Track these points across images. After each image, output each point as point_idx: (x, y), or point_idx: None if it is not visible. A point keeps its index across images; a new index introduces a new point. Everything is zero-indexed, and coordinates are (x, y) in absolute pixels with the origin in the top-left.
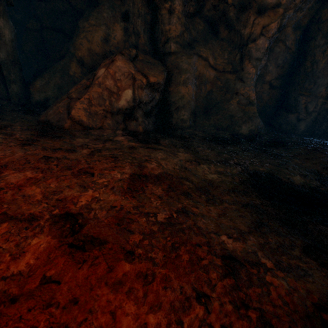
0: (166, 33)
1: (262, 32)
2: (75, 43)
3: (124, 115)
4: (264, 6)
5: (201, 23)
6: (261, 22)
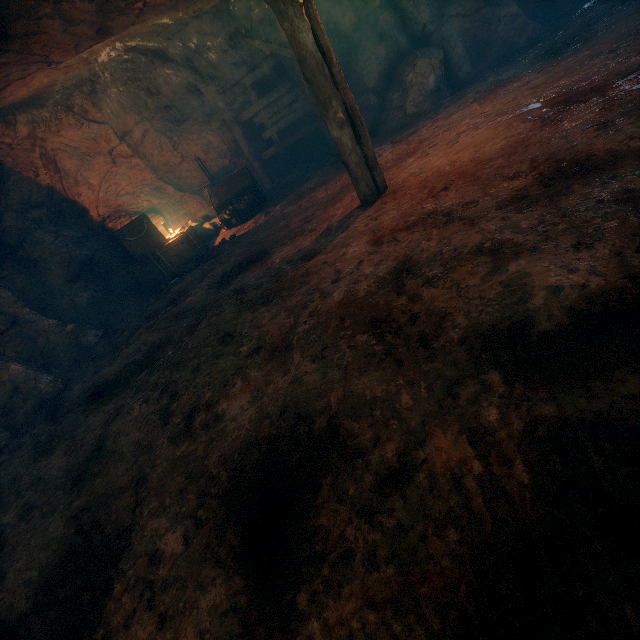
0: (420, 22)
1: None
2: (363, 82)
3: (435, 93)
4: None
5: None
6: None
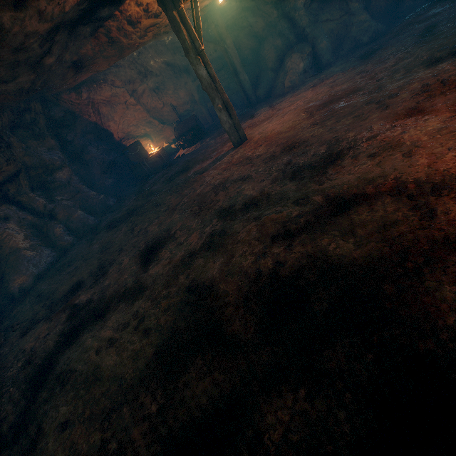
0: (302, 27)
1: None
2: (265, 63)
3: (303, 74)
4: None
5: (315, 4)
6: None
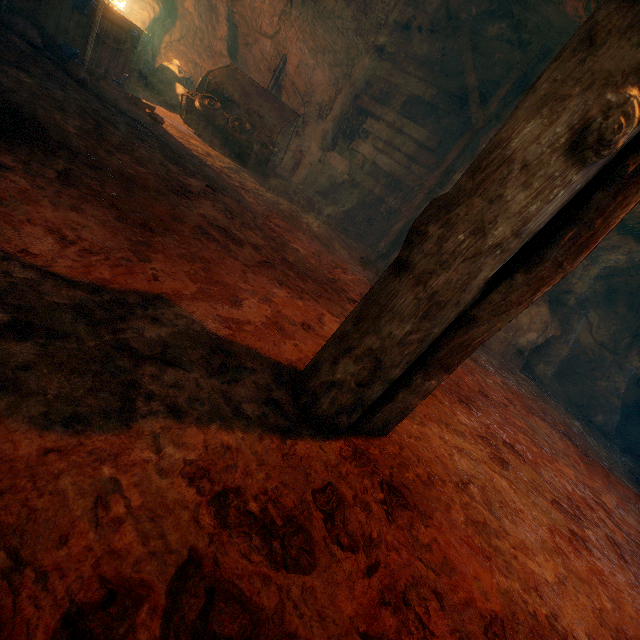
0: (570, 284)
1: None
2: None
3: (516, 350)
4: None
5: (602, 286)
6: None
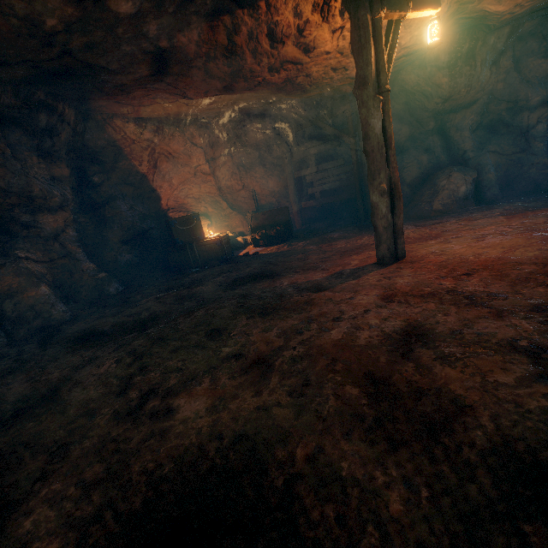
0: (462, 149)
1: (538, 121)
2: (402, 176)
3: (462, 200)
4: (533, 107)
5: (481, 132)
6: (534, 116)
